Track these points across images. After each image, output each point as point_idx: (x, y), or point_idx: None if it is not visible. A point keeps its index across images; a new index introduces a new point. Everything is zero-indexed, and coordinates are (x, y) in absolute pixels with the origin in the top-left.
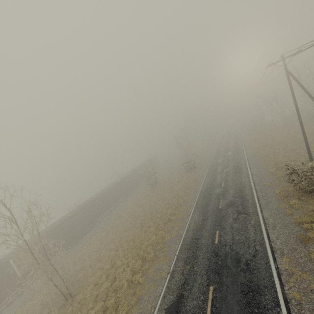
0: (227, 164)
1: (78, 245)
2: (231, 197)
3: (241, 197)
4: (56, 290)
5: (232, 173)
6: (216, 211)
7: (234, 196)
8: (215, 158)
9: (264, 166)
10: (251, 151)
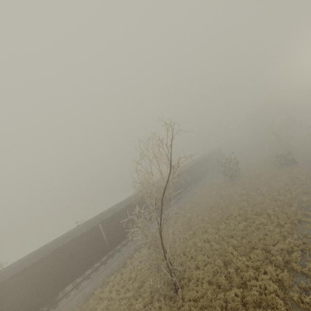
0: None
1: (153, 225)
2: None
3: None
4: (148, 271)
5: None
6: None
7: None
8: None
9: None
10: None
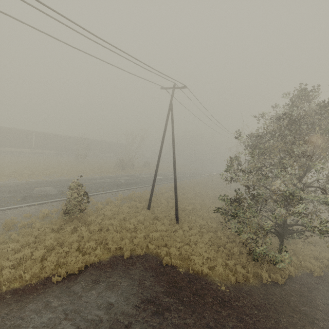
0: (135, 179)
1: None
2: (60, 189)
3: (59, 193)
4: None
5: (114, 183)
6: (28, 188)
7: (62, 190)
8: (148, 174)
9: (132, 192)
10: (167, 185)
